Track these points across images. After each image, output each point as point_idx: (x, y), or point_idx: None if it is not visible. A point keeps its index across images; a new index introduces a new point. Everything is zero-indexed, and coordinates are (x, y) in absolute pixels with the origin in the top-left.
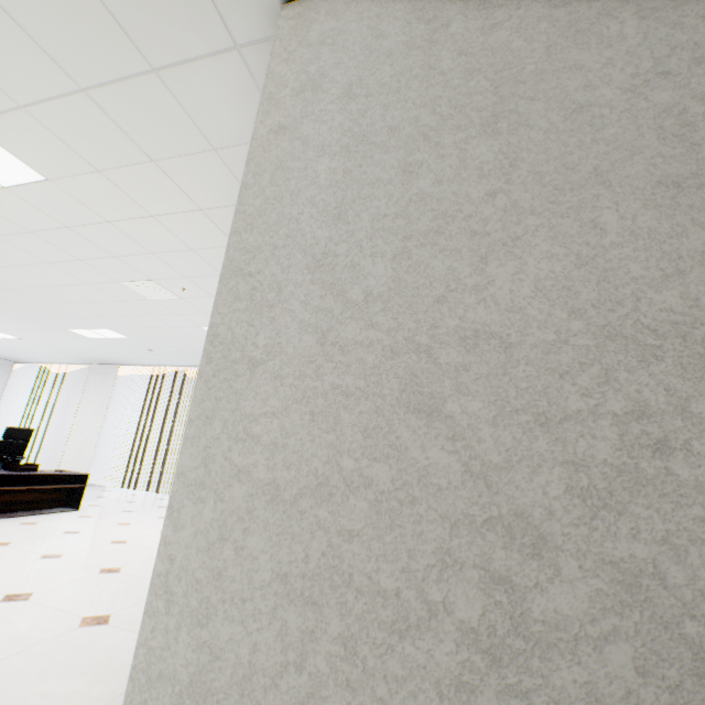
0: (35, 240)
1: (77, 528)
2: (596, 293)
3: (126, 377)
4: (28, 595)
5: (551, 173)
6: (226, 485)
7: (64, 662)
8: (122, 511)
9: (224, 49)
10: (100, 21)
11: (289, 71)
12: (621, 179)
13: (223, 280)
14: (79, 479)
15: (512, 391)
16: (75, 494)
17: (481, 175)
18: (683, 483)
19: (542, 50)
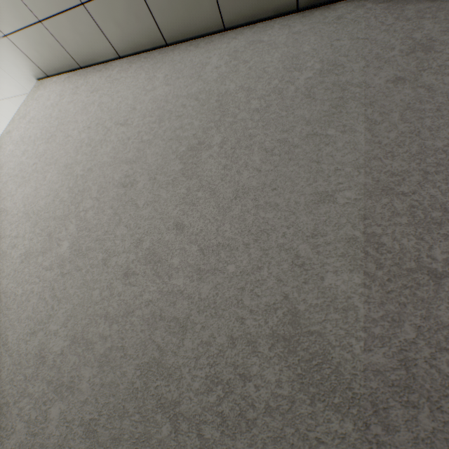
0: None
1: None
2: (32, 200)
3: None
4: None
5: (49, 159)
6: None
7: None
8: None
9: (27, 93)
10: None
11: (24, 109)
12: (60, 163)
13: None
14: None
15: (0, 228)
16: None
17: (37, 157)
18: (12, 256)
19: (75, 113)
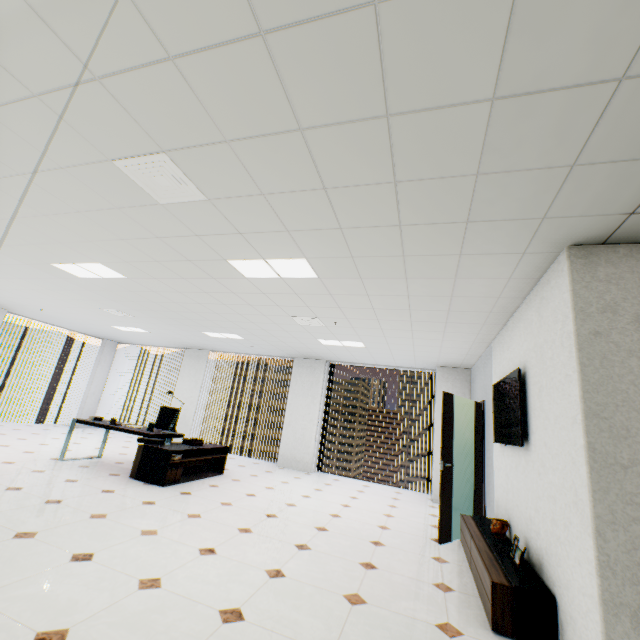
0: (260, 296)
1: (248, 491)
2: None
3: (212, 360)
4: (306, 545)
5: None
6: (627, 524)
7: (392, 591)
8: (251, 475)
9: (514, 252)
10: (452, 240)
11: (589, 295)
12: None
13: (587, 418)
14: (221, 450)
15: None
16: (219, 461)
17: None
18: None
19: None
